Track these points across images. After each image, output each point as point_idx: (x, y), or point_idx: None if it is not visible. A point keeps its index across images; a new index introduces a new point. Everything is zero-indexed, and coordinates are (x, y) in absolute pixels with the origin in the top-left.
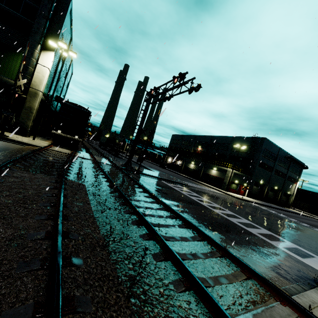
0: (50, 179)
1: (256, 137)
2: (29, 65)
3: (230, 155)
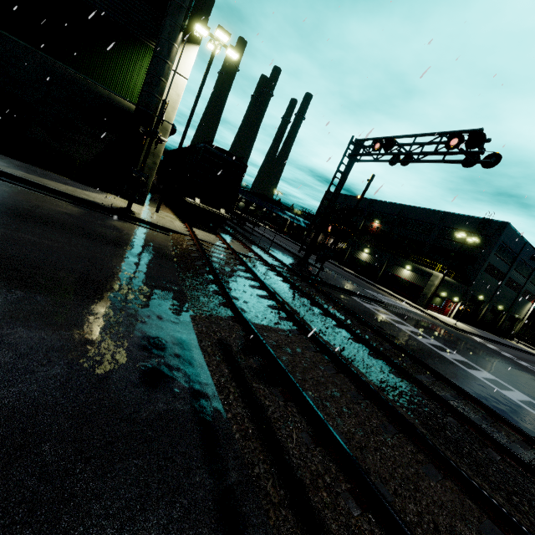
0: (300, 341)
1: (491, 220)
2: (163, 76)
3: (434, 245)
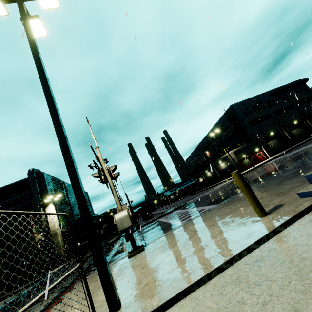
0: None
1: (227, 110)
2: (42, 223)
3: (227, 138)
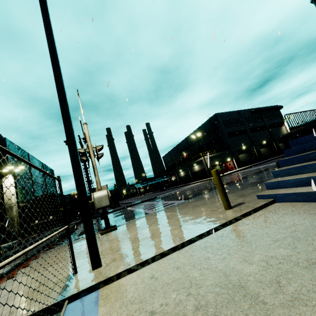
0: None
1: (211, 118)
2: None
3: (206, 144)
